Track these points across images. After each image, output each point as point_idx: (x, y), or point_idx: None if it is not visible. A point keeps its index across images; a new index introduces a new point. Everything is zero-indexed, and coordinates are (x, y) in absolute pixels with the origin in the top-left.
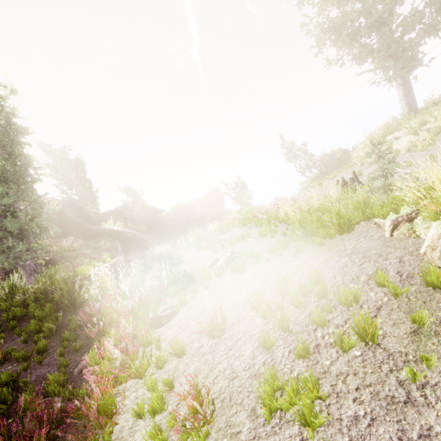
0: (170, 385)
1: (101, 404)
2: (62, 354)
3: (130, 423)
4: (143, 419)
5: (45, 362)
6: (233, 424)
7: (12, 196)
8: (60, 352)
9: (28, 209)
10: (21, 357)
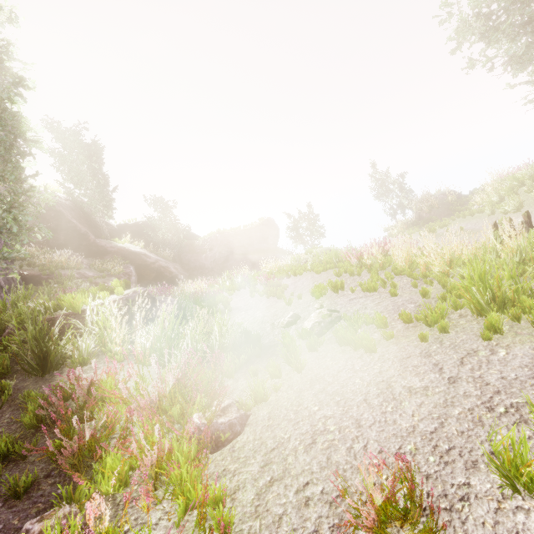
0: None
1: None
2: None
3: None
4: None
5: None
6: None
7: None
8: None
9: (4, 191)
10: None
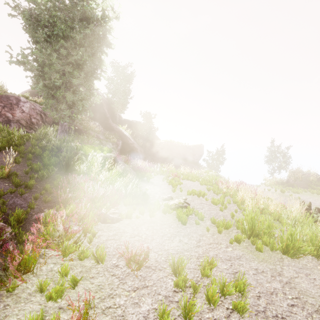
0: (76, 282)
1: (27, 257)
2: (36, 198)
3: (32, 289)
4: (42, 294)
5: (24, 196)
6: None
7: (79, 80)
8: (36, 196)
9: (83, 92)
10: (16, 183)
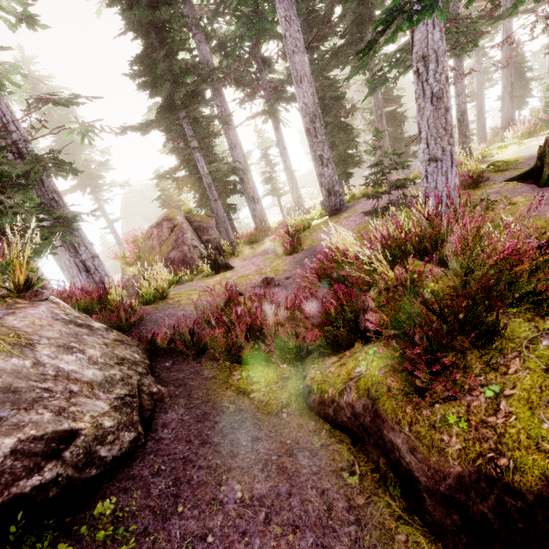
0: None
1: None
2: None
3: None
4: None
5: None
6: None
7: None
8: None
9: None
10: None
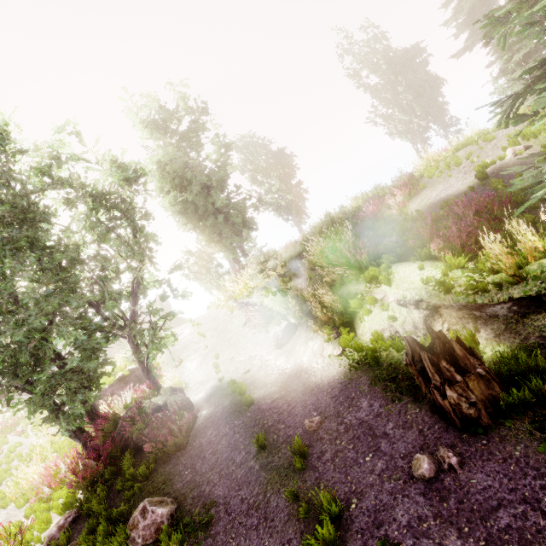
0: None
1: None
2: None
3: None
4: None
5: None
6: (4, 456)
7: None
8: None
9: None
10: None
